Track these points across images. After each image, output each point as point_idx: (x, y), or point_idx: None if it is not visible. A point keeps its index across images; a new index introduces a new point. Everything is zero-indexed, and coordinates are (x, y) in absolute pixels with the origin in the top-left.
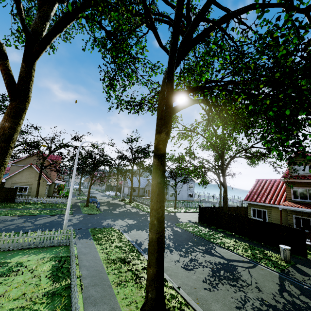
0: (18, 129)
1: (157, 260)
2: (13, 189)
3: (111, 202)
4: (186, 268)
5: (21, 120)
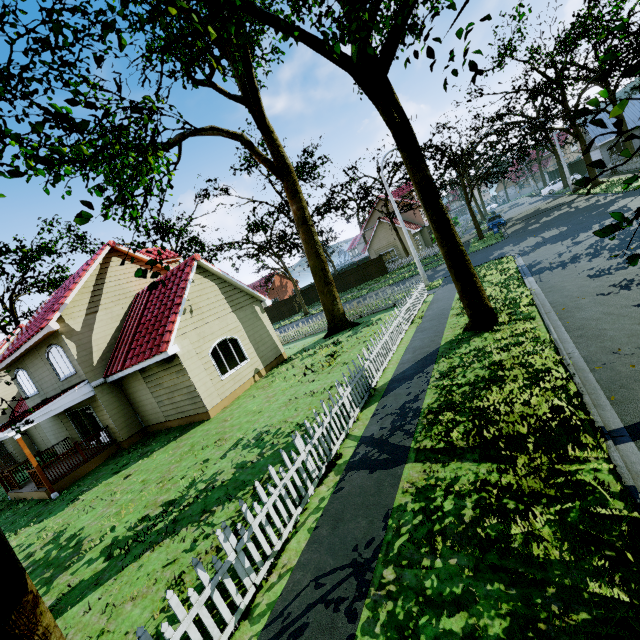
0: (304, 205)
1: (457, 276)
2: (378, 259)
3: (541, 210)
4: (595, 275)
5: (300, 195)
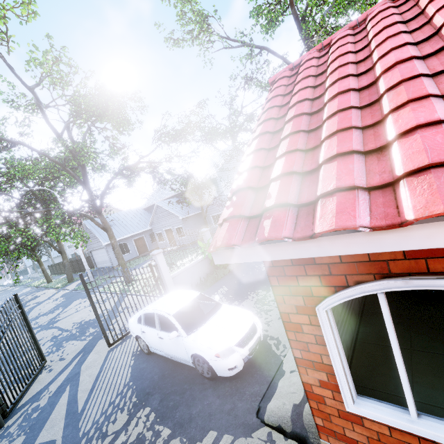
0: None
1: None
2: None
3: None
4: None
5: None
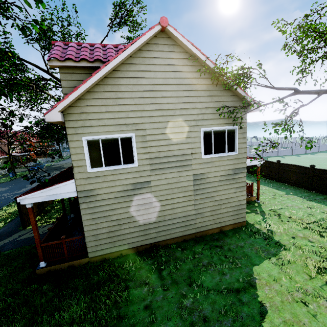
0: None
1: None
2: None
3: (59, 167)
4: None
5: None
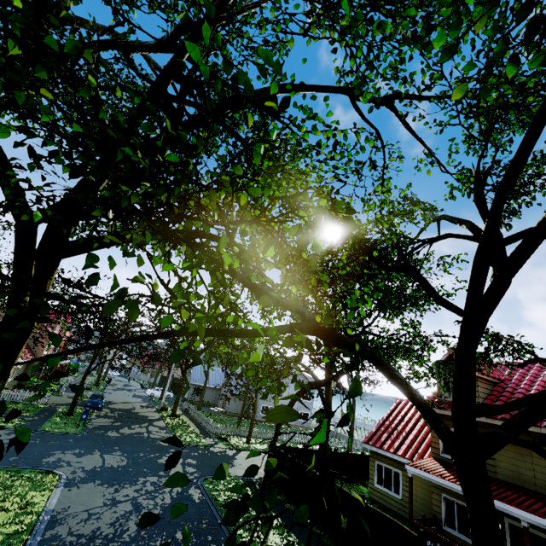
0: None
1: None
2: None
3: (133, 412)
4: None
5: None
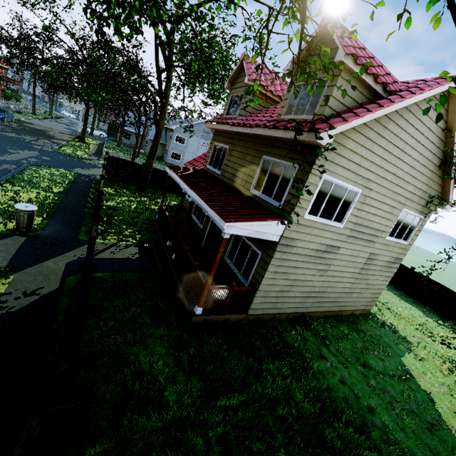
0: None
1: None
2: None
3: (43, 132)
4: None
5: None
